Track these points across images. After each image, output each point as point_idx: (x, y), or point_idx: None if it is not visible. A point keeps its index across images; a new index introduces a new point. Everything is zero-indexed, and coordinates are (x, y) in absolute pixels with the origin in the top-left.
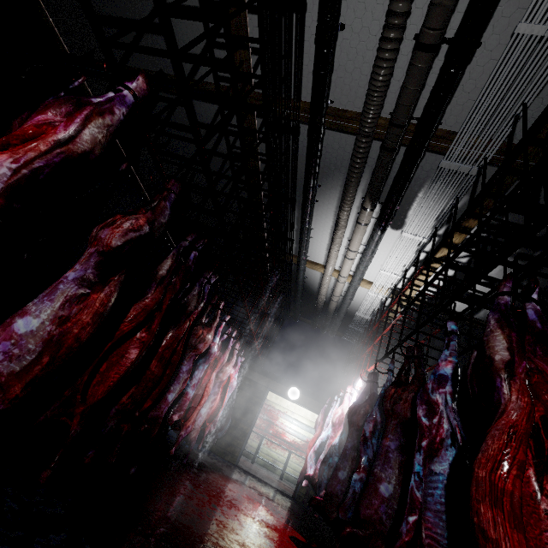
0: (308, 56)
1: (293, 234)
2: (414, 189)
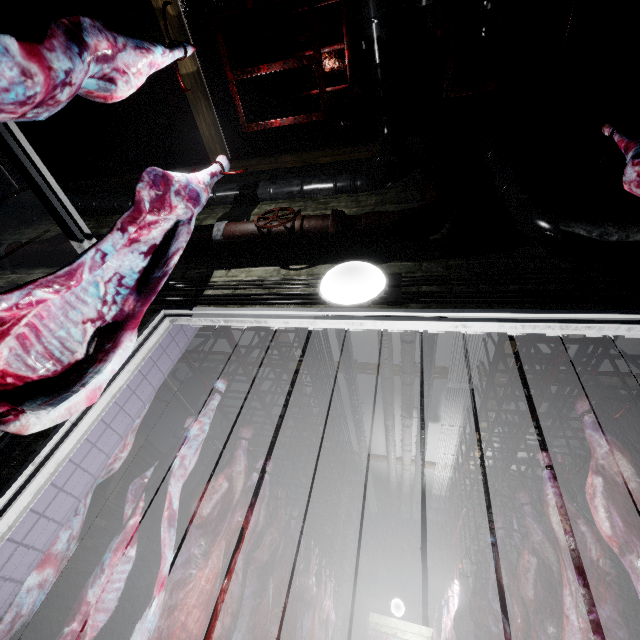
0: (333, 342)
1: (350, 438)
2: (437, 397)
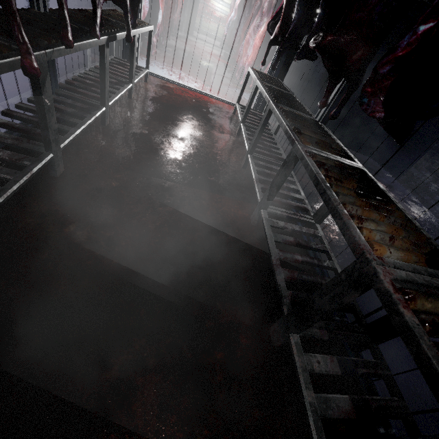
0: None
1: None
2: None
